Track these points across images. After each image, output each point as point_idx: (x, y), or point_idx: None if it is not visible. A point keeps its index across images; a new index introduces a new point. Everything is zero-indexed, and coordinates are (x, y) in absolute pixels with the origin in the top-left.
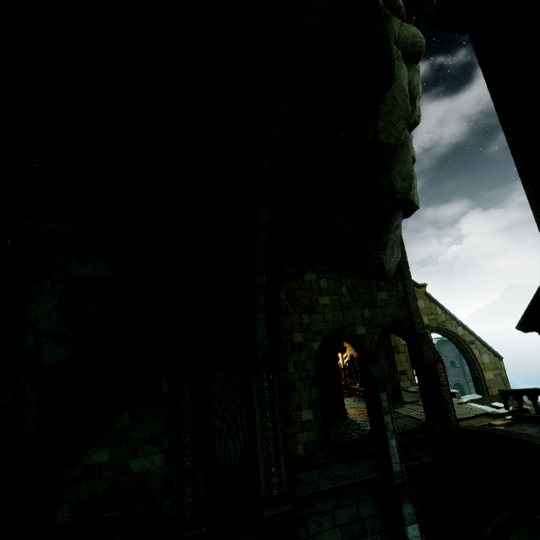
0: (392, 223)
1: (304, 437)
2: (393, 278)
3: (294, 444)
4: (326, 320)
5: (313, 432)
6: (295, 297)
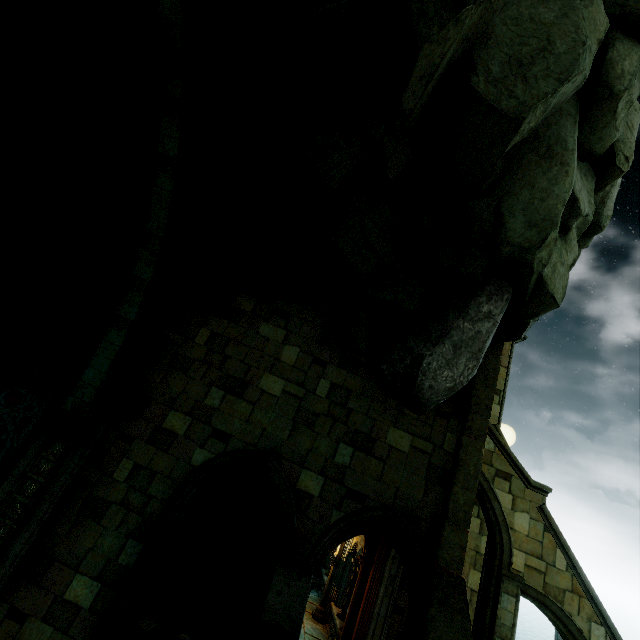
0: (478, 301)
1: (38, 637)
2: (443, 416)
3: (8, 637)
4: (253, 421)
5: (64, 639)
6: (223, 351)
